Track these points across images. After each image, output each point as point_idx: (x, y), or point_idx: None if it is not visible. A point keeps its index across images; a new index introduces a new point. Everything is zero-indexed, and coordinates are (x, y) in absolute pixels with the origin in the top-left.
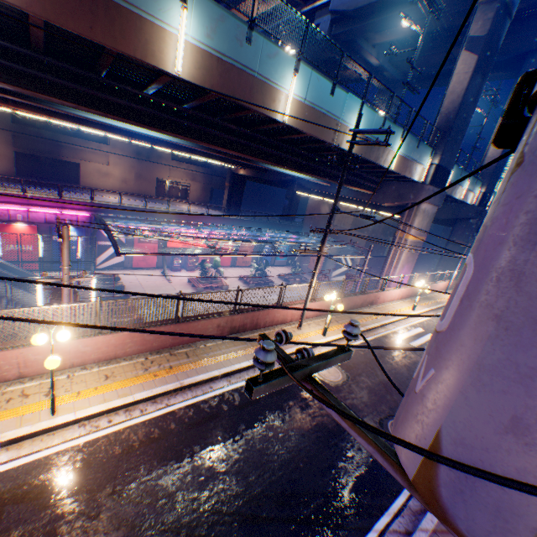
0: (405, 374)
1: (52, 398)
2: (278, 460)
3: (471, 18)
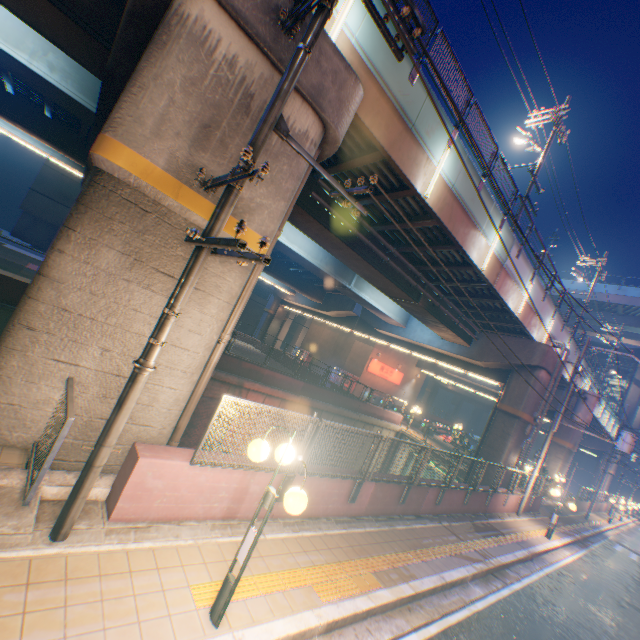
0: None
1: (609, 518)
2: None
3: (632, 368)
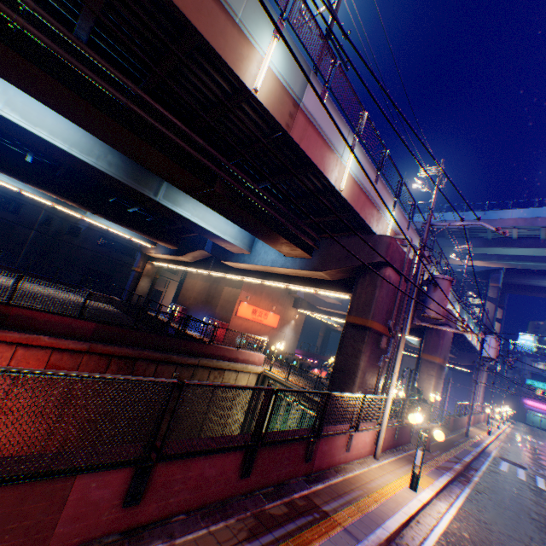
0: (538, 445)
1: (489, 429)
2: (542, 454)
3: (485, 288)
